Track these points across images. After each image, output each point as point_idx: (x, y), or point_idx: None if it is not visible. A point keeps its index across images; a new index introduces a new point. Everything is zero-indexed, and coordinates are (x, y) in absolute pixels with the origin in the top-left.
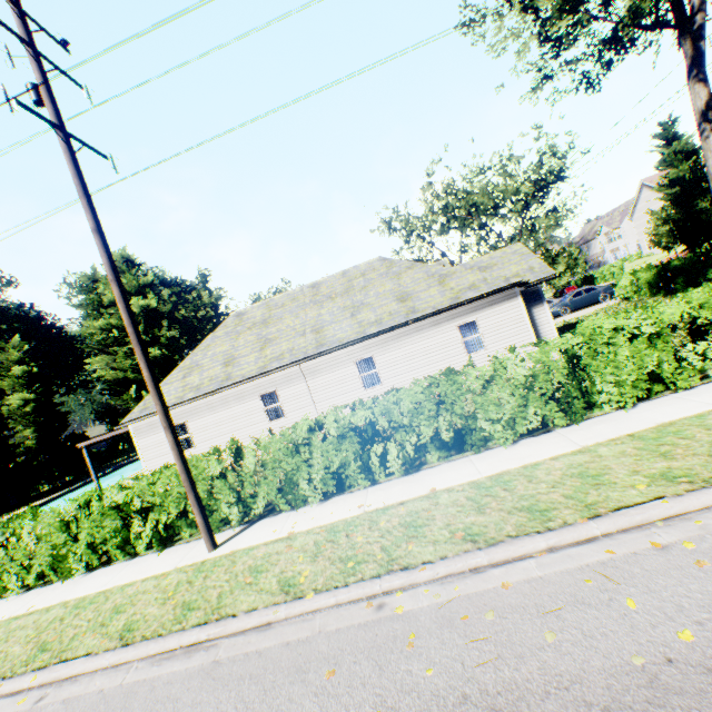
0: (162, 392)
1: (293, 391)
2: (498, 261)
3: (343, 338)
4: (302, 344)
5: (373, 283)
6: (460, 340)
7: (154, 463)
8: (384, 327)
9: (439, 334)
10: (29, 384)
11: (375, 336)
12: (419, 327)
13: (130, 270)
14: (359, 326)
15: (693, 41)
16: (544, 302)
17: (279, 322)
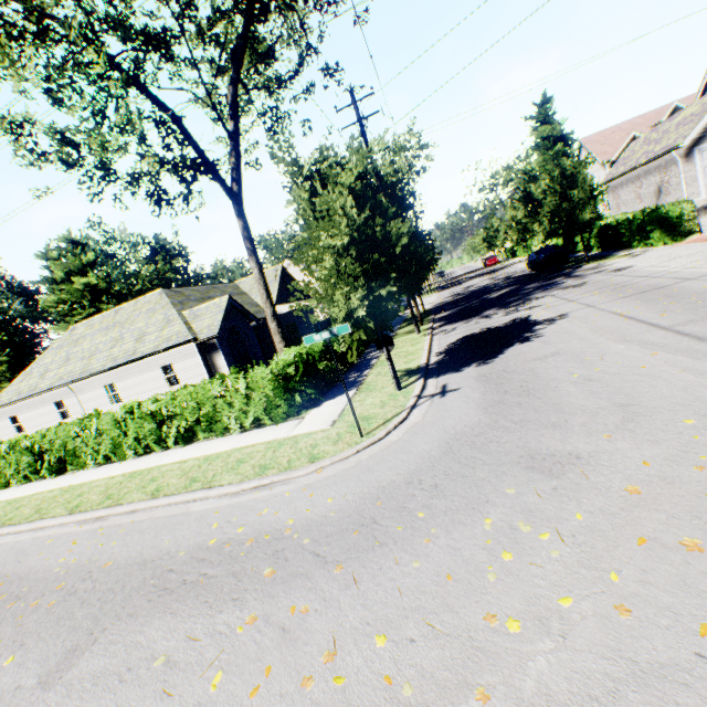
0: (7, 392)
1: (72, 401)
2: (206, 312)
3: (95, 369)
4: (78, 368)
5: (140, 317)
6: (164, 377)
7: (6, 439)
8: (115, 364)
9: (151, 371)
10: (4, 349)
11: (108, 371)
12: (139, 365)
13: (77, 250)
14: (107, 360)
15: (224, 185)
16: (220, 352)
17: (83, 343)
